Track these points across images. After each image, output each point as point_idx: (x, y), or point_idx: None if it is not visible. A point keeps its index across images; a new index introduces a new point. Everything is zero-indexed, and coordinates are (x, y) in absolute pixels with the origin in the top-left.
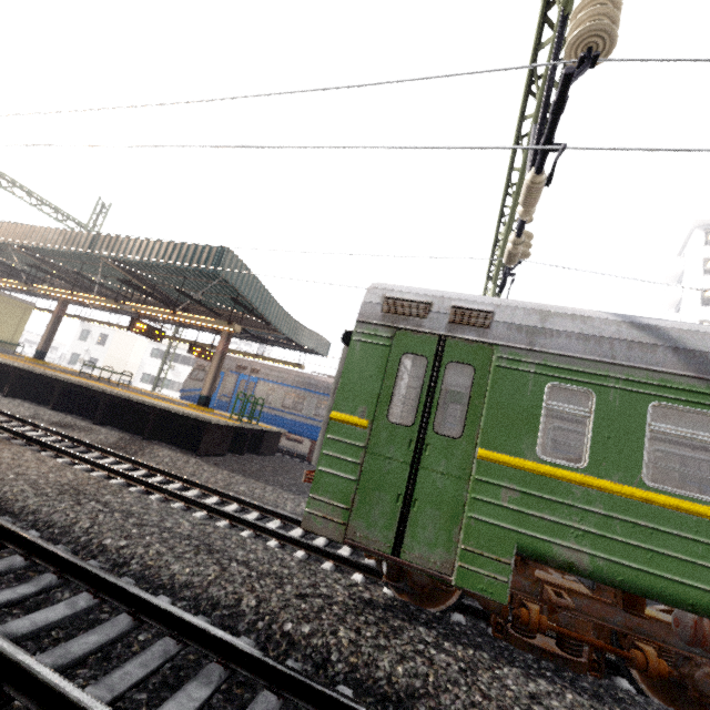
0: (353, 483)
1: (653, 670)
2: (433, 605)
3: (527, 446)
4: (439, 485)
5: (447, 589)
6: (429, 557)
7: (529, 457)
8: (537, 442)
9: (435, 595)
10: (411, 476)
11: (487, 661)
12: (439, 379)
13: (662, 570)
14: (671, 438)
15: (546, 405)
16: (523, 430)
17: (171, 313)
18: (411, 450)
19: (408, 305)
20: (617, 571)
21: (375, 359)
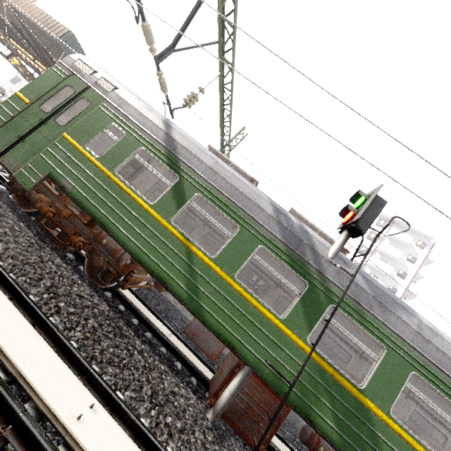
0: (3, 122)
1: (73, 242)
2: (26, 208)
3: (84, 141)
4: (39, 140)
5: (28, 196)
6: (12, 163)
7: (82, 145)
8: (89, 141)
9: (30, 205)
10: (30, 131)
11: (6, 209)
12: (74, 102)
13: (94, 202)
14: (219, 232)
15: (105, 131)
16: (88, 135)
17: (33, 60)
18: (39, 122)
19: (86, 67)
20: (78, 196)
21: (54, 81)
